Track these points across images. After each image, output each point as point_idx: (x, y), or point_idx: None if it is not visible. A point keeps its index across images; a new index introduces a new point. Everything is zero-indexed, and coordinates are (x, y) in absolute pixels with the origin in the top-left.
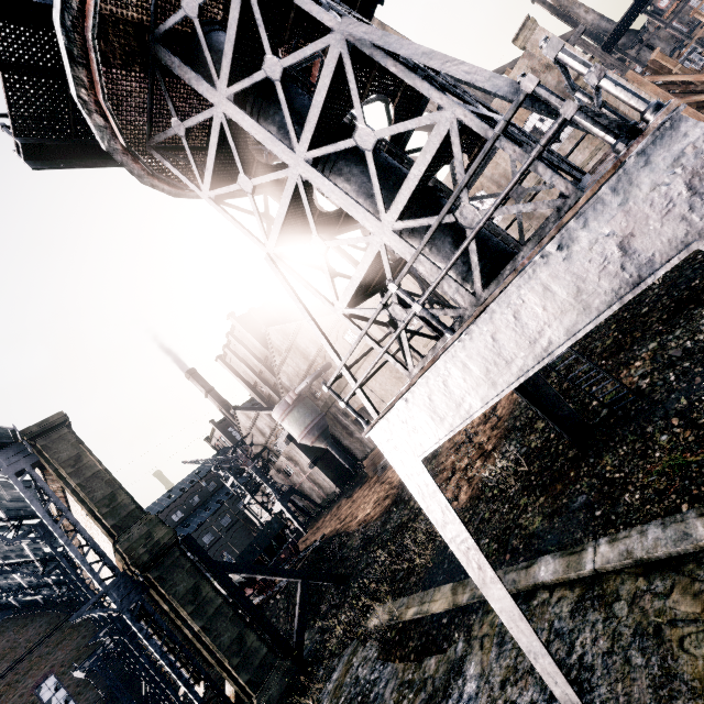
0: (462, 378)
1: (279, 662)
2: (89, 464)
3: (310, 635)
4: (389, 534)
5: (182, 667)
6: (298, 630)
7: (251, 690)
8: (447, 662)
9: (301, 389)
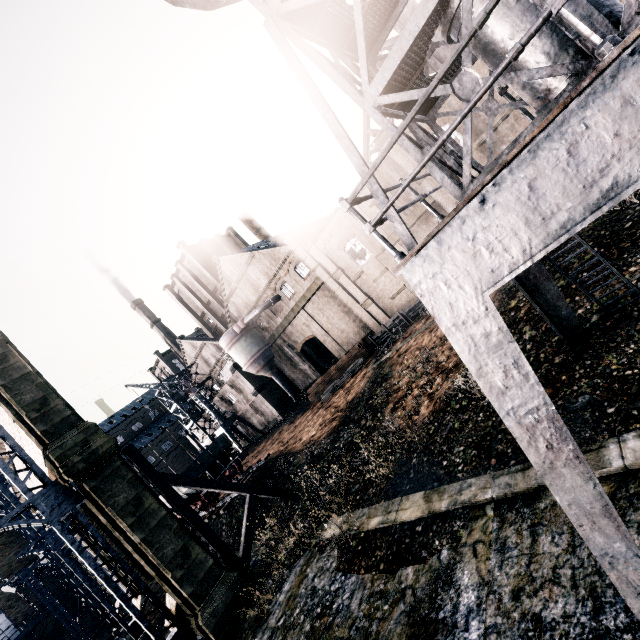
0: (613, 131)
1: (225, 574)
2: (17, 365)
3: (255, 547)
4: (340, 450)
5: (119, 580)
6: (245, 543)
7: (194, 602)
8: (429, 571)
9: (250, 319)
